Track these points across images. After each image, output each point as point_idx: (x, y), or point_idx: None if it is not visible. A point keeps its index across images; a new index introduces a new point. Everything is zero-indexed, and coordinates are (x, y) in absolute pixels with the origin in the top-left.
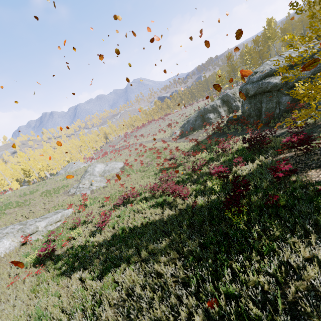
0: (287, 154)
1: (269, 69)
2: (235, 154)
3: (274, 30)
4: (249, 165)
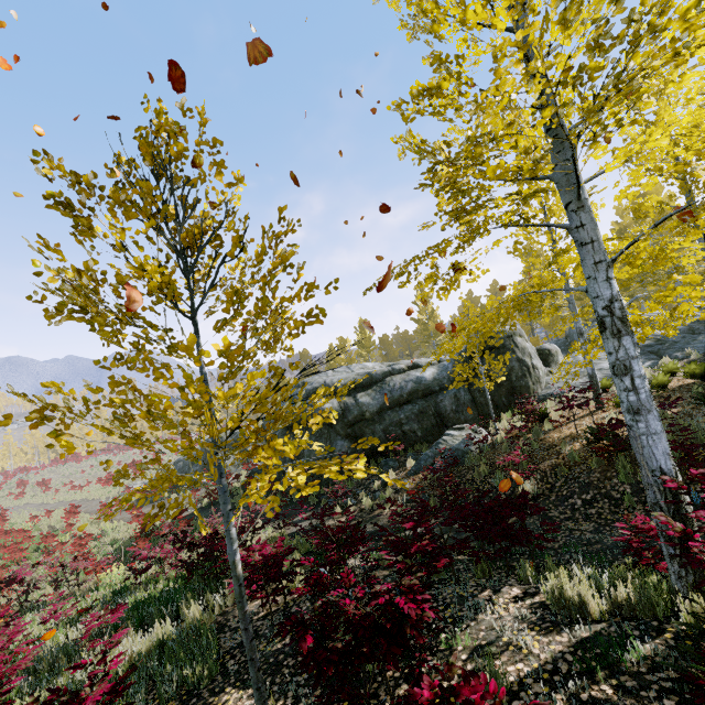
0: (254, 603)
1: (322, 382)
2: (178, 582)
3: (368, 336)
4: (136, 642)
